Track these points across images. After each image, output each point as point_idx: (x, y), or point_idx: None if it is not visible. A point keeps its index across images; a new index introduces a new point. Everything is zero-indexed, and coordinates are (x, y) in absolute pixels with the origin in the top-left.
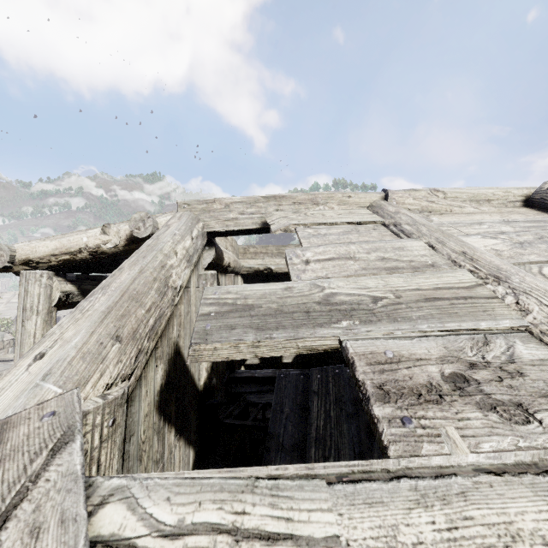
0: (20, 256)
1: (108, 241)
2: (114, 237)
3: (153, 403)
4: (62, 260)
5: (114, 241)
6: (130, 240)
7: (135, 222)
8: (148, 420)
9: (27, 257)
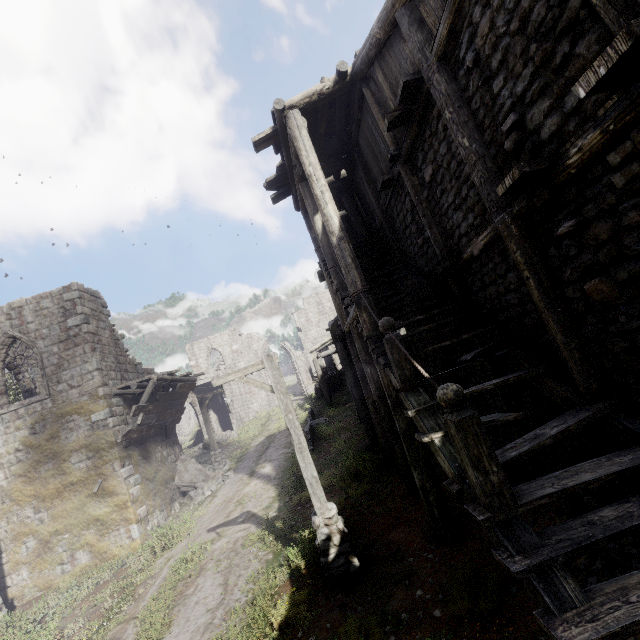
0: (287, 104)
1: (325, 86)
2: (328, 83)
3: None
4: (305, 103)
5: (328, 84)
6: (335, 82)
7: (339, 66)
8: None
9: (290, 104)
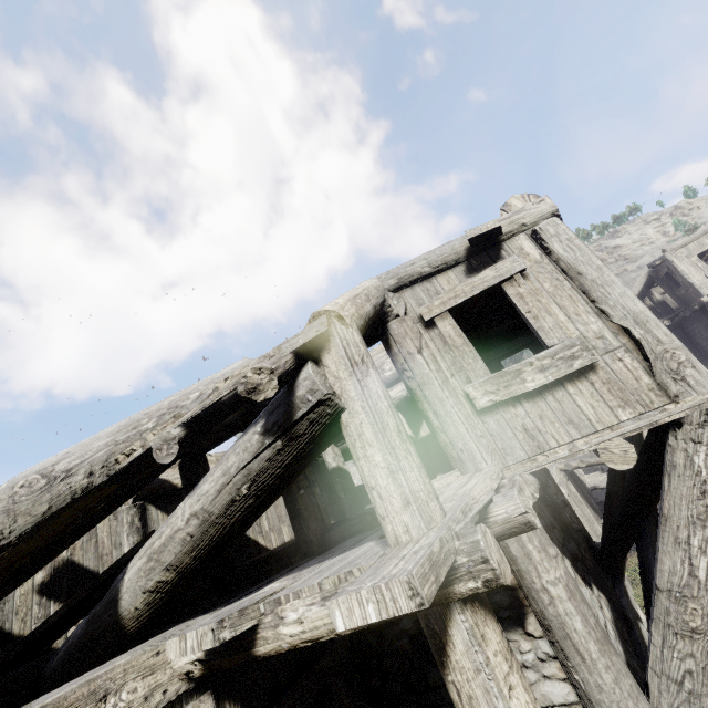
0: None
1: None
2: None
3: (32, 589)
4: None
5: None
6: None
7: None
8: (26, 597)
9: None
